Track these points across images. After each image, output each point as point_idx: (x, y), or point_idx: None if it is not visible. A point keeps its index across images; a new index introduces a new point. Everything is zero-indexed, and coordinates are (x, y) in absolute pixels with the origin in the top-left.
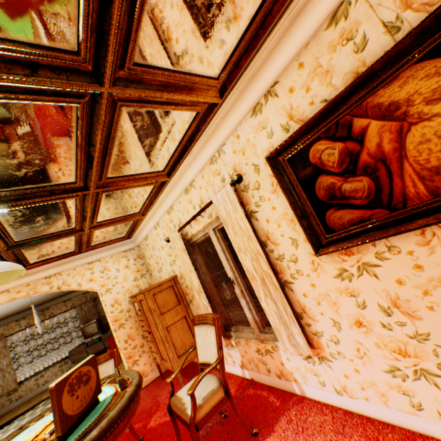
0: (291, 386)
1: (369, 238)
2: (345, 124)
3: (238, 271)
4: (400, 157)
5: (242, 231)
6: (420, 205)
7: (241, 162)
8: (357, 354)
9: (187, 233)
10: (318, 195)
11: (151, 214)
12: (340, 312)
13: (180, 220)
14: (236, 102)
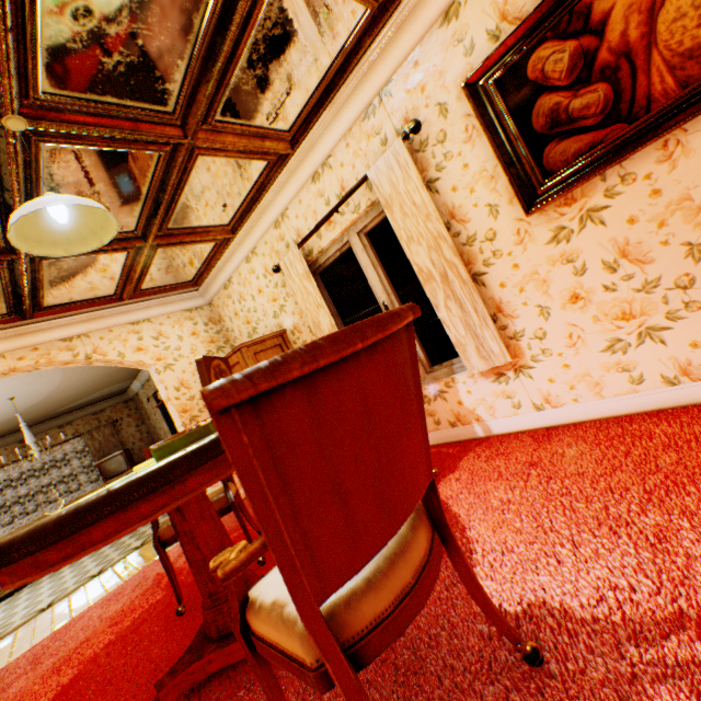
0: (472, 429)
1: (601, 166)
2: (582, 12)
3: (395, 293)
4: (648, 46)
5: (417, 209)
6: (667, 104)
7: (418, 105)
8: (568, 343)
9: (310, 251)
10: (535, 127)
11: (244, 234)
12: (550, 292)
13: (298, 232)
14: (420, 2)
